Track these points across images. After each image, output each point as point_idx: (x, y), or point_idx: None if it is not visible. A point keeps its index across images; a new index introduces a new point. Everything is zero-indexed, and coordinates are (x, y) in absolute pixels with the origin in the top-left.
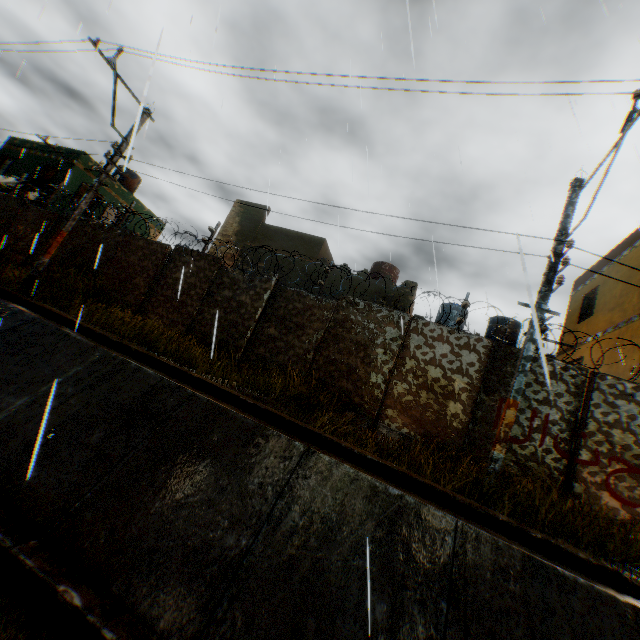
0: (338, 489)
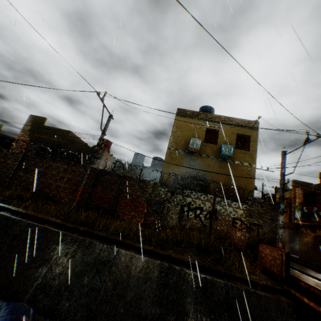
0: None
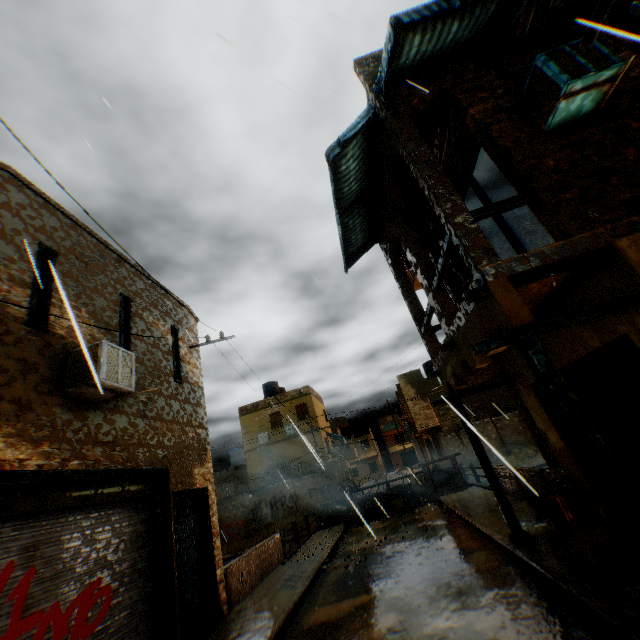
0: None
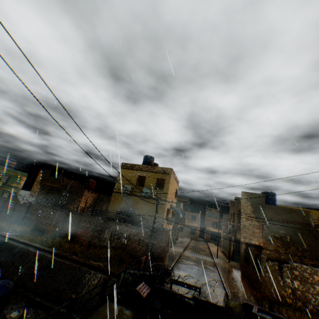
0: (8, 246)
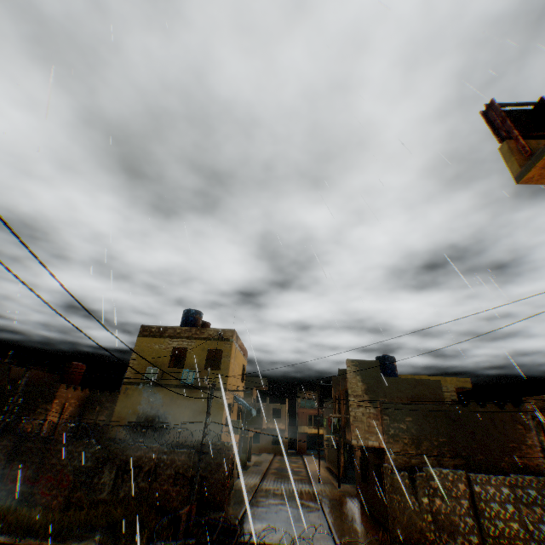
0: None
